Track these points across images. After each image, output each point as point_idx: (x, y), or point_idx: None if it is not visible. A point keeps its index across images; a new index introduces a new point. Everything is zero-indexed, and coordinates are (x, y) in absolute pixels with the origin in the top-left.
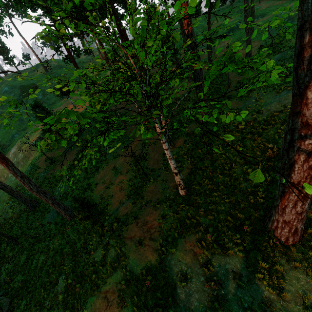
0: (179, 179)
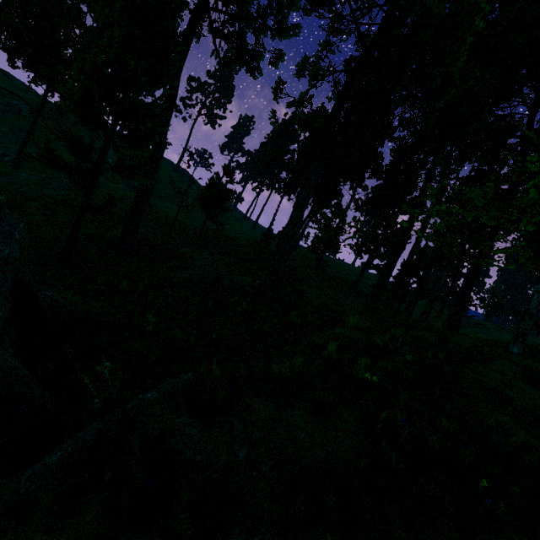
0: (530, 326)
